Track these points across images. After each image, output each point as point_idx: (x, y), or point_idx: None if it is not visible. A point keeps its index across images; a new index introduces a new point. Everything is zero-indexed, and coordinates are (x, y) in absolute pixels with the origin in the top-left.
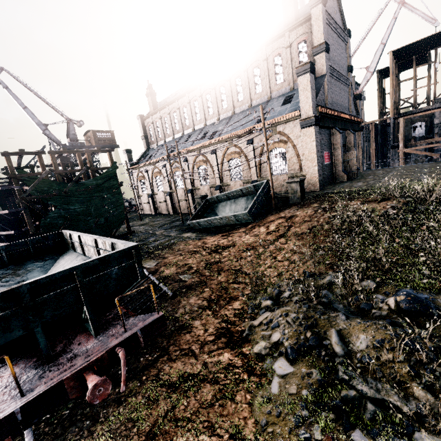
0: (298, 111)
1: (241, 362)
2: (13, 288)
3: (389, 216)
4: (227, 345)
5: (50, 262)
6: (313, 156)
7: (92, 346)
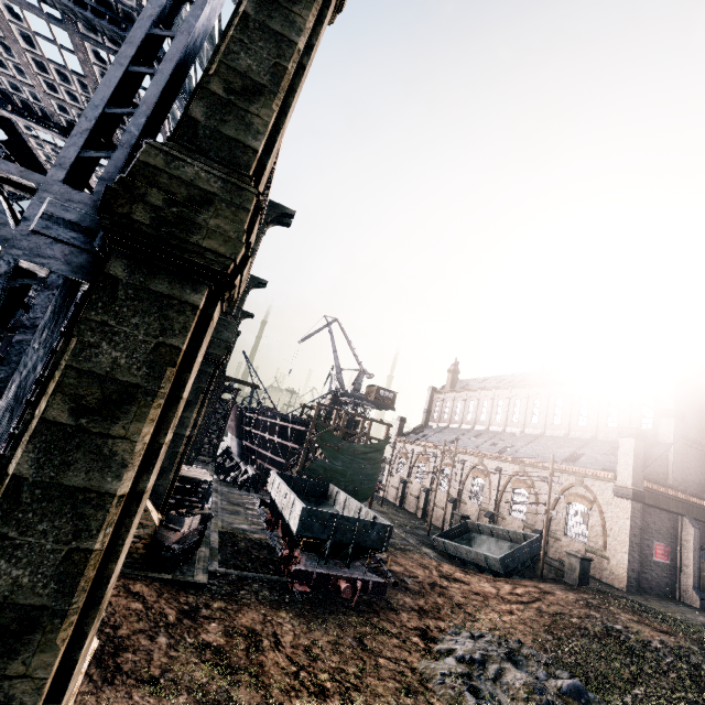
0: (613, 474)
1: (424, 647)
2: (336, 513)
3: (648, 646)
4: (420, 635)
5: (313, 505)
6: (625, 538)
7: (346, 571)
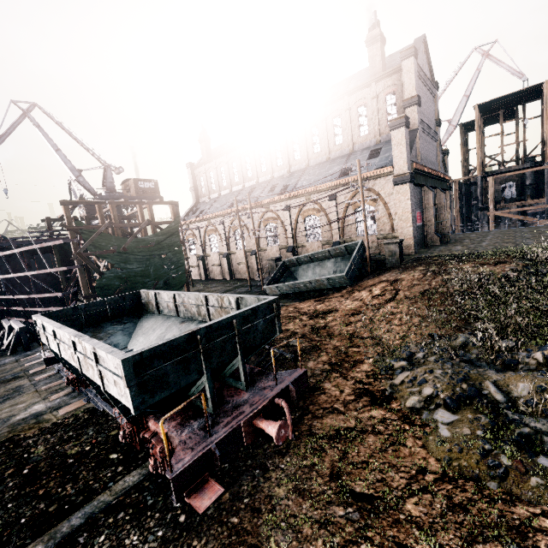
0: (391, 167)
1: (396, 416)
2: (195, 330)
3: (510, 279)
4: (372, 403)
5: (130, 325)
6: (408, 215)
7: (249, 397)
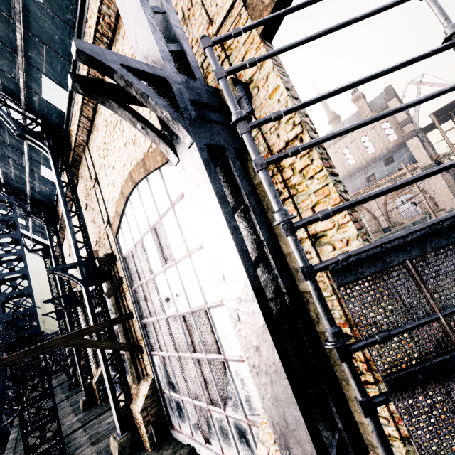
0: (417, 163)
1: None
2: None
3: None
4: None
5: None
6: (446, 191)
7: None
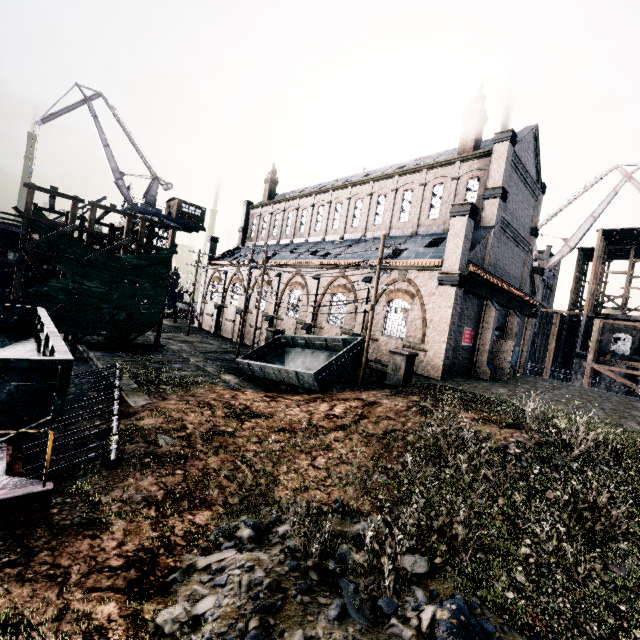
0: (440, 261)
1: (121, 633)
2: None
3: (507, 456)
4: (128, 587)
5: None
6: (445, 327)
7: None
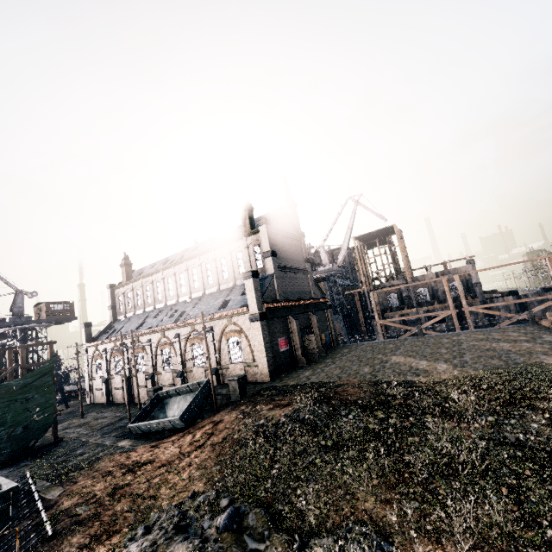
0: (246, 308)
1: None
2: None
3: (279, 425)
4: None
5: None
6: (262, 347)
7: None
